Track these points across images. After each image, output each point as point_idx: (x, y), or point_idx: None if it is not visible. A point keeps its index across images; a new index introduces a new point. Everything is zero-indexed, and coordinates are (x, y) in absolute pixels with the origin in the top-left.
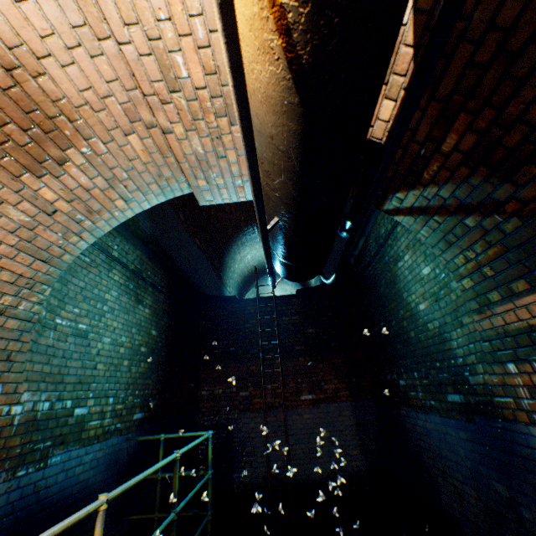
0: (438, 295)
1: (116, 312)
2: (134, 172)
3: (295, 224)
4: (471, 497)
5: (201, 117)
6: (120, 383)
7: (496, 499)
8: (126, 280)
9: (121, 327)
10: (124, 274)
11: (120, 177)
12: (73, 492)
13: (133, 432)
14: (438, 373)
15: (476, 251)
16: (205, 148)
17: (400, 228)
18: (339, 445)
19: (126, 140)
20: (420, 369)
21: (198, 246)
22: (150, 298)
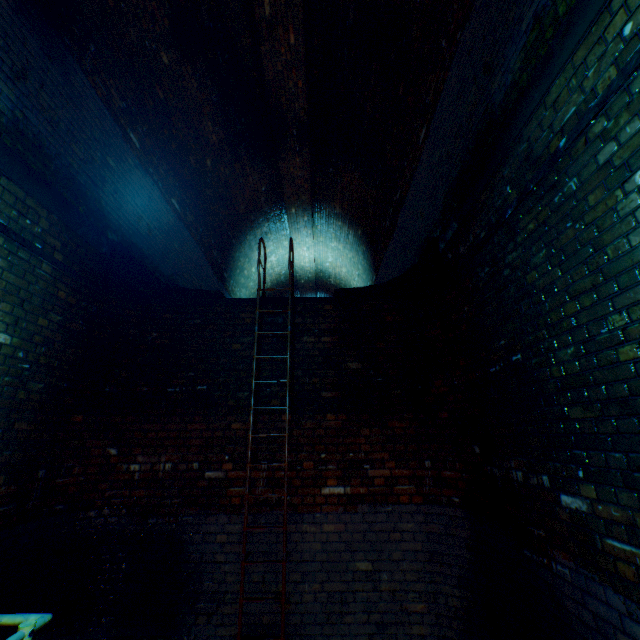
0: None
1: None
2: None
3: None
4: None
5: None
6: None
7: None
8: None
9: None
10: None
11: None
12: None
13: None
14: None
15: None
16: None
17: None
18: (388, 591)
19: None
20: None
21: (175, 211)
22: None
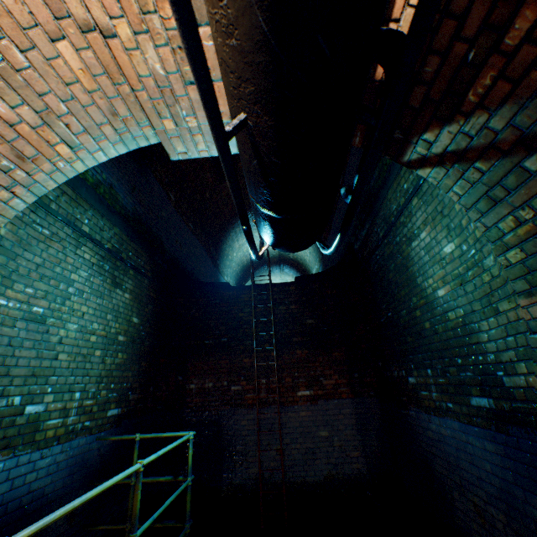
0: (464, 277)
1: (86, 296)
2: (76, 104)
3: (273, 121)
4: (497, 521)
5: (152, 8)
6: (89, 376)
7: (535, 531)
8: (100, 260)
9: (93, 312)
10: (97, 252)
11: (56, 109)
12: (21, 504)
13: (107, 430)
14: (459, 371)
15: (536, 208)
16: (166, 66)
17: (417, 200)
18: (338, 446)
19: (54, 49)
20: (436, 366)
21: (191, 230)
22: (131, 282)
